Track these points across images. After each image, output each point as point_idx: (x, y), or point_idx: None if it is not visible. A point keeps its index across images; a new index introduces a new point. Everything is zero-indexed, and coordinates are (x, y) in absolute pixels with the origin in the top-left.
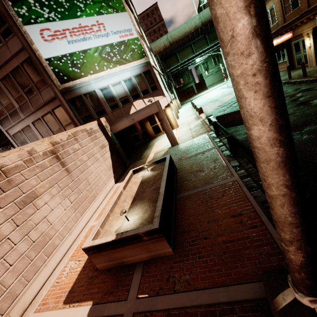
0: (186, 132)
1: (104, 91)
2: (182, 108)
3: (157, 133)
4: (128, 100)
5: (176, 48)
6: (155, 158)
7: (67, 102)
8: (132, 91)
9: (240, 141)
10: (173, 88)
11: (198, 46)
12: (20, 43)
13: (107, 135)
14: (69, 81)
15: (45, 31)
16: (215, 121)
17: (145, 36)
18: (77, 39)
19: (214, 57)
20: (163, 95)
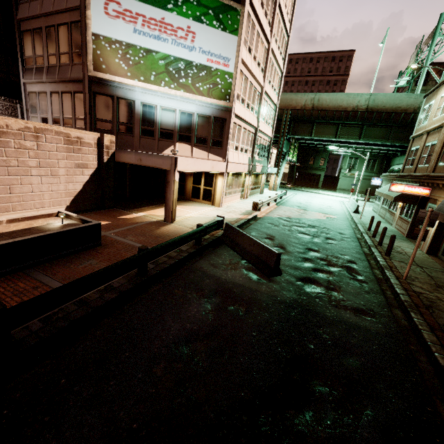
0: (205, 217)
1: (146, 108)
2: (275, 192)
3: (194, 197)
4: (172, 136)
5: (317, 116)
6: (130, 220)
7: (91, 94)
8: (185, 130)
9: (129, 261)
10: (283, 161)
11: (346, 132)
12: (80, 0)
13: (102, 158)
14: (106, 72)
15: (113, 4)
16: (200, 225)
17: (280, 80)
18: (148, 33)
19: (371, 159)
20: (224, 158)
